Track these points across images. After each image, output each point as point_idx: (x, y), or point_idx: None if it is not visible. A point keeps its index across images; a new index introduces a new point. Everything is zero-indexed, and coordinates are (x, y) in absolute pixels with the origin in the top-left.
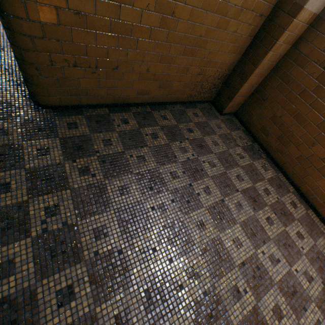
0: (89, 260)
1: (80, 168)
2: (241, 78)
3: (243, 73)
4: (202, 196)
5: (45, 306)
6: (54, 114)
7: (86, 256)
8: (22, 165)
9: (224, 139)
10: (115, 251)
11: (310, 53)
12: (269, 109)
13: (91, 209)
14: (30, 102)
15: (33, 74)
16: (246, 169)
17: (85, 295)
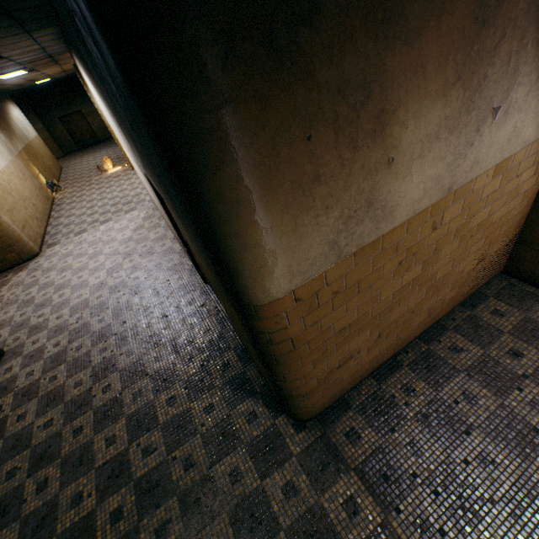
0: None
1: (413, 522)
2: None
3: None
4: None
5: None
6: (320, 424)
7: None
8: None
9: None
10: None
11: None
12: None
13: None
14: (287, 418)
15: (299, 401)
16: None
17: None
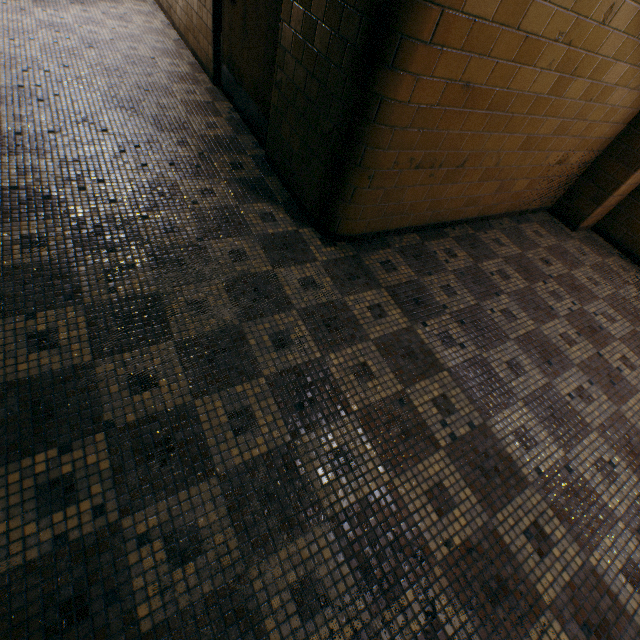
0: (535, 483)
1: (438, 335)
2: (626, 164)
3: (631, 154)
4: (626, 373)
5: (522, 556)
6: (353, 249)
7: (527, 477)
8: (363, 334)
9: (601, 273)
10: (559, 468)
11: None
12: None
13: (490, 401)
14: (314, 233)
15: (358, 186)
16: None
17: (562, 538)
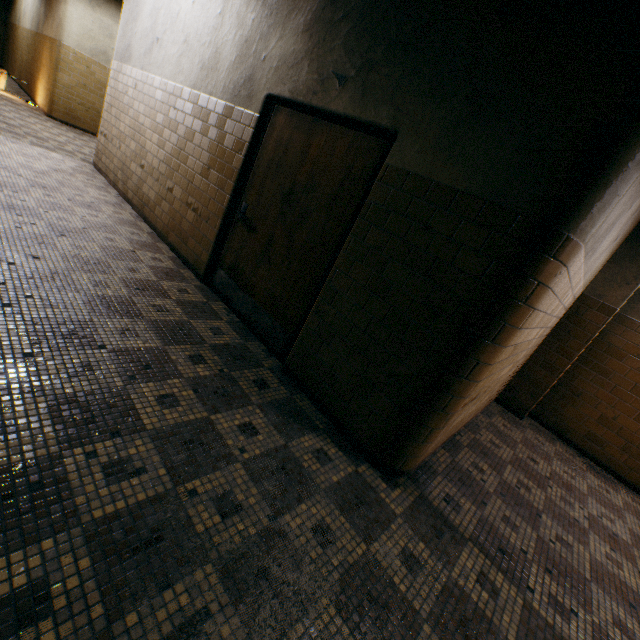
0: None
1: (548, 602)
2: (548, 371)
3: (550, 365)
4: None
5: None
6: (413, 484)
7: None
8: (502, 638)
9: (565, 463)
10: None
11: (624, 346)
12: (591, 407)
13: None
14: (371, 469)
15: (435, 427)
16: (631, 513)
17: None
